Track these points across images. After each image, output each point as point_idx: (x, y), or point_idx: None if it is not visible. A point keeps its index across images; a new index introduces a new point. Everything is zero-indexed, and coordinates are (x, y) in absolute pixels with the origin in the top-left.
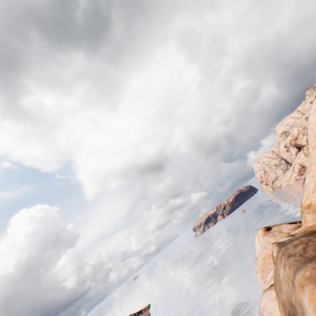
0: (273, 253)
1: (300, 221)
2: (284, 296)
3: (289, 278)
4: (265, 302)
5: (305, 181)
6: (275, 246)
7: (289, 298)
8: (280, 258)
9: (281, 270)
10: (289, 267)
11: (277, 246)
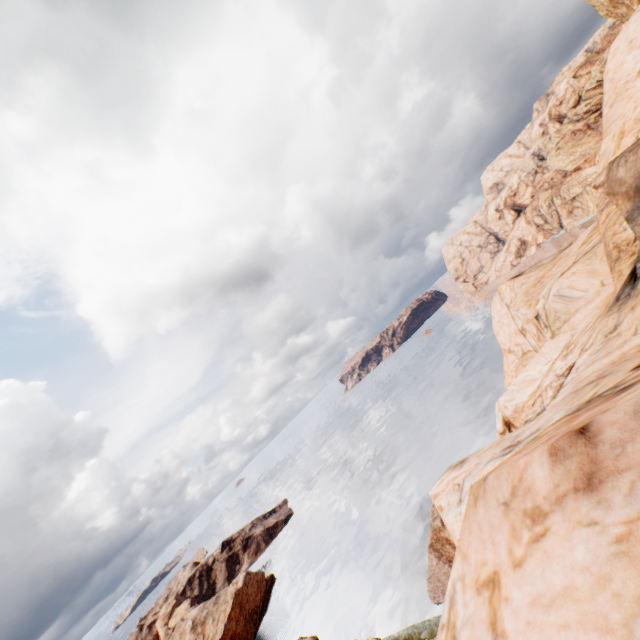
0: (596, 184)
1: None
2: (629, 180)
3: (635, 161)
4: (560, 285)
5: (602, 148)
6: (602, 172)
7: (638, 172)
8: (615, 166)
9: (619, 172)
10: (635, 153)
11: (608, 165)
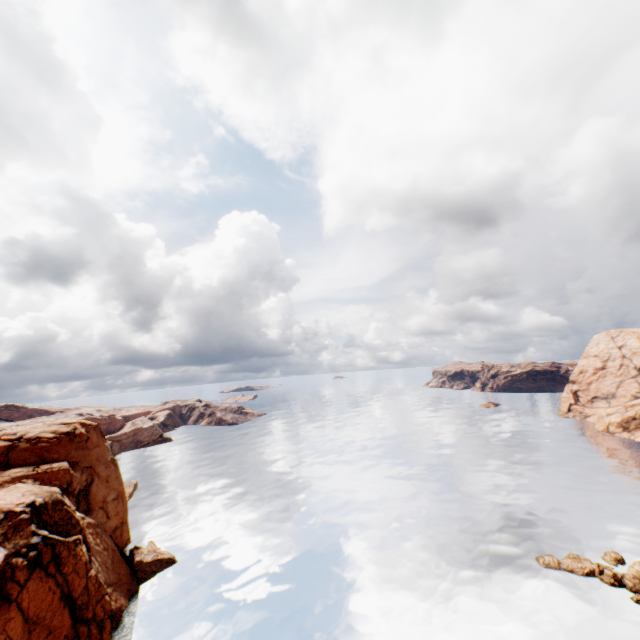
0: None
1: (64, 436)
2: None
3: None
4: None
5: None
6: None
7: None
8: None
9: None
10: None
11: None
